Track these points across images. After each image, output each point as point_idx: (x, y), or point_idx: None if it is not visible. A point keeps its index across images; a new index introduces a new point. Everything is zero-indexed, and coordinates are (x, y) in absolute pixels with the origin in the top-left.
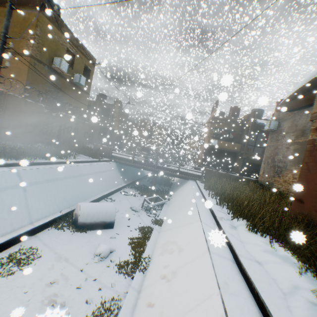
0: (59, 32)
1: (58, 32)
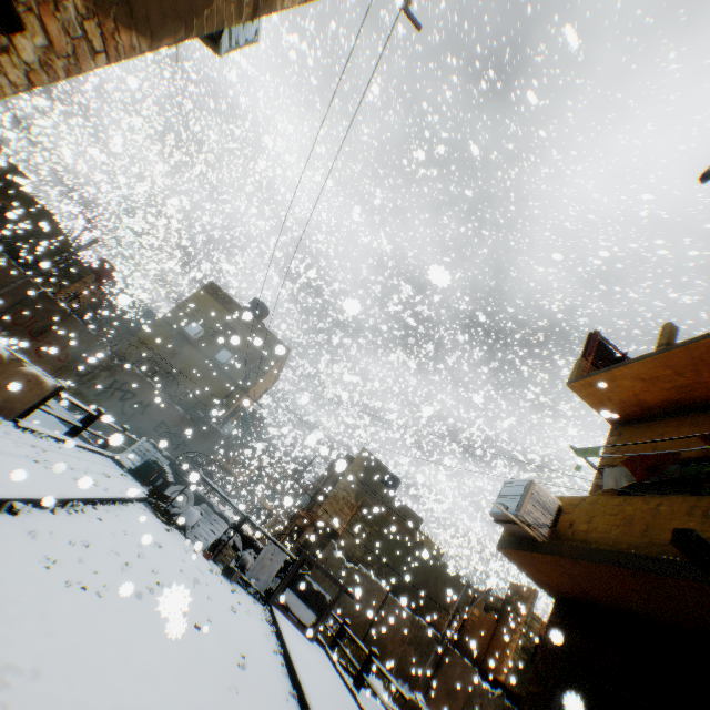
0: (221, 307)
1: (219, 306)
